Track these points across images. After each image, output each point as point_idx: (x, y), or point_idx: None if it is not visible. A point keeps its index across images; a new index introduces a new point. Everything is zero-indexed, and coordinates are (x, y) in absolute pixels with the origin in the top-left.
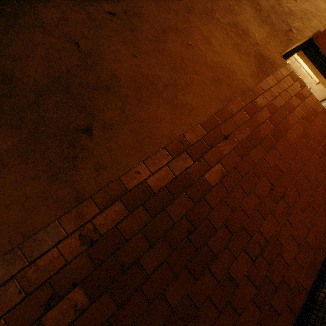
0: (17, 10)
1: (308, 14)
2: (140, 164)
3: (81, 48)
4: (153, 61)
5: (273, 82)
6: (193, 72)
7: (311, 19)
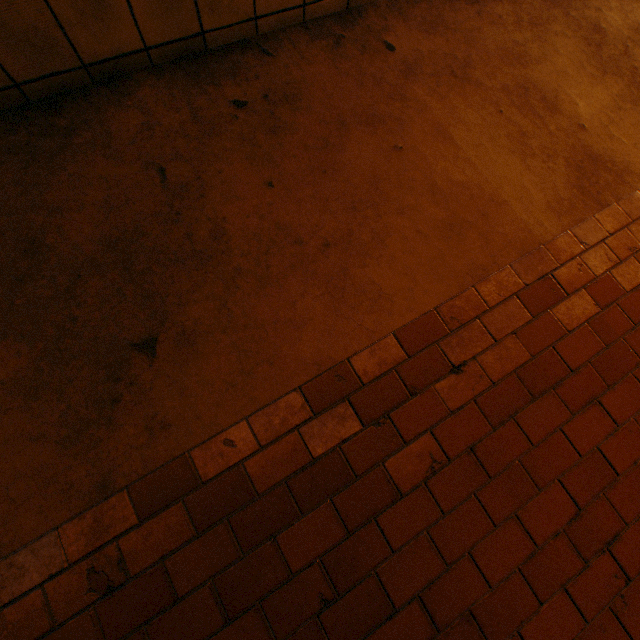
0: (75, 122)
1: None
2: (239, 423)
3: (168, 179)
4: (307, 193)
5: (617, 221)
6: (396, 210)
7: None
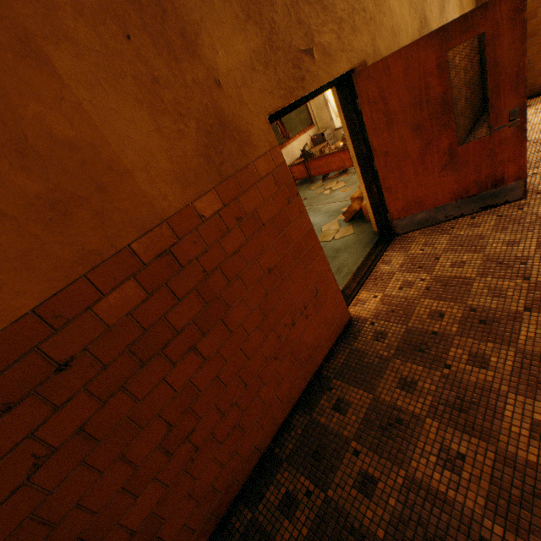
0: None
1: (358, 14)
2: None
3: None
4: None
5: (232, 193)
6: None
7: (361, 28)
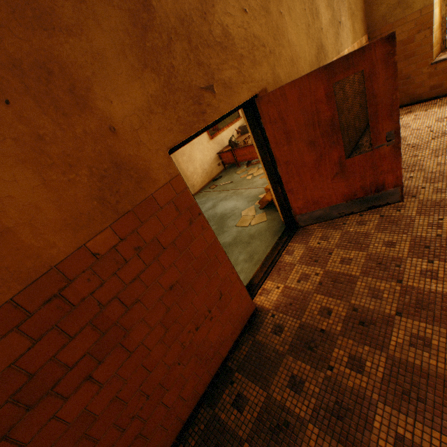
0: None
1: (258, 49)
2: None
3: None
4: None
5: (130, 226)
6: None
7: (261, 61)
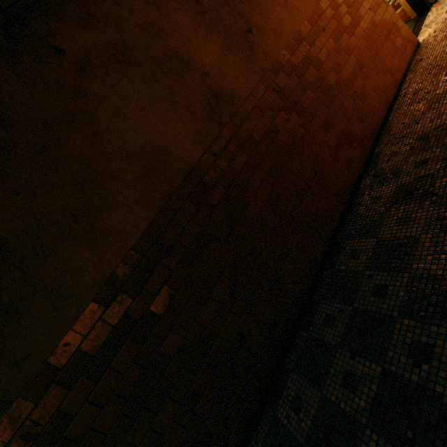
0: None
1: None
2: (284, 51)
3: None
4: None
5: None
6: None
7: None
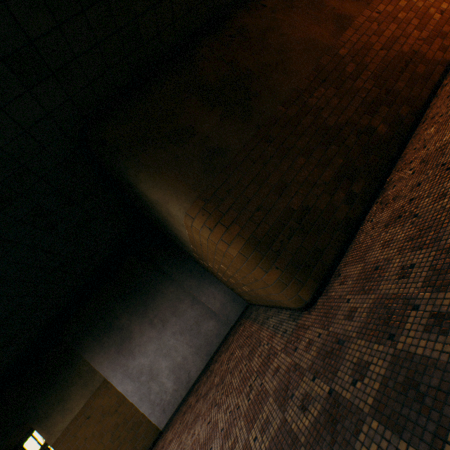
0: None
1: None
2: None
3: None
4: None
5: None
6: None
7: None
